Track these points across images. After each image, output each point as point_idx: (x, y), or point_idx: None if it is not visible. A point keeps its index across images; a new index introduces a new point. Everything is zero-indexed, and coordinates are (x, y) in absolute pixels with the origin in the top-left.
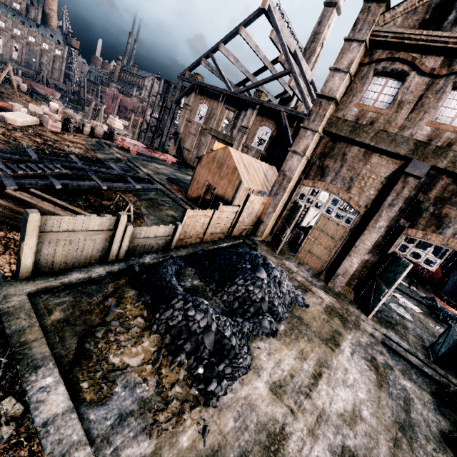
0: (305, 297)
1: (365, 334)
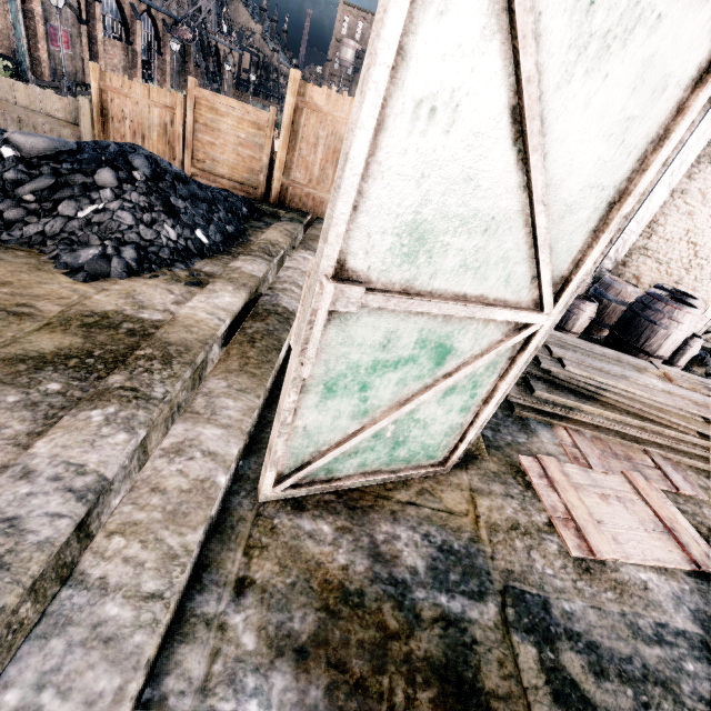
0: (146, 279)
1: (7, 450)
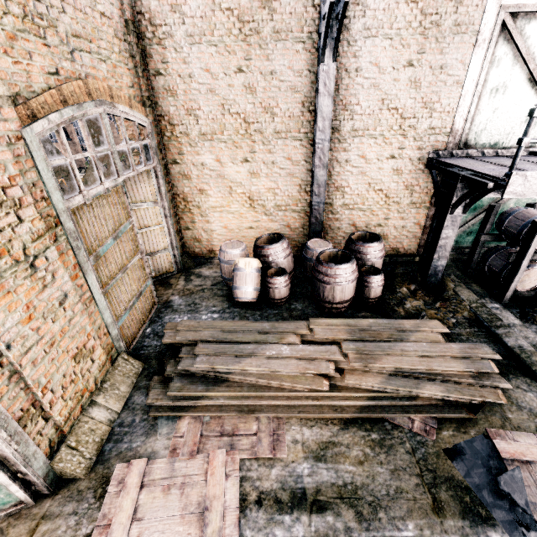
0: None
1: None
